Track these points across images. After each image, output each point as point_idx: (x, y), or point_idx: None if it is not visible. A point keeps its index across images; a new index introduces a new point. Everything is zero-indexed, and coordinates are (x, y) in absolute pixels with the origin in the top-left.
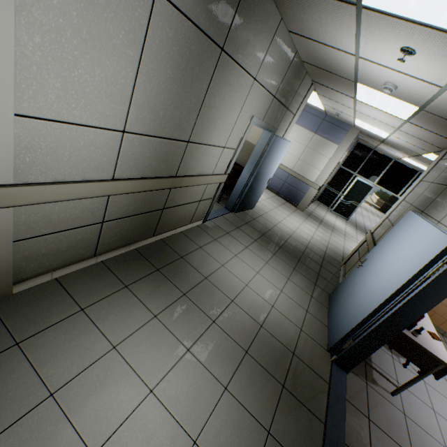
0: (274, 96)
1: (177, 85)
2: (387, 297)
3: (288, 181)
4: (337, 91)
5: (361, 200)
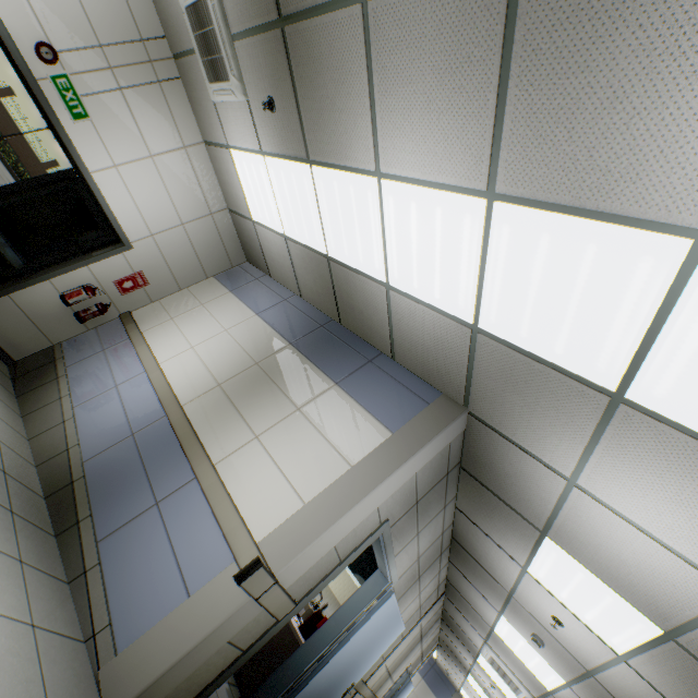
0: (422, 652)
1: (406, 651)
2: None
3: None
4: (455, 663)
5: None
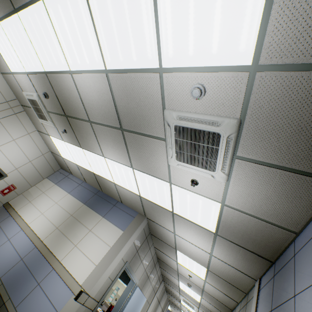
0: (162, 309)
1: (153, 310)
2: None
3: None
4: (176, 308)
5: None
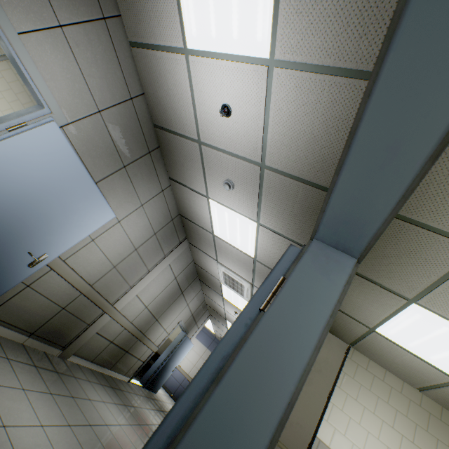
0: (192, 314)
1: (166, 298)
2: None
3: (183, 384)
4: (220, 322)
5: None
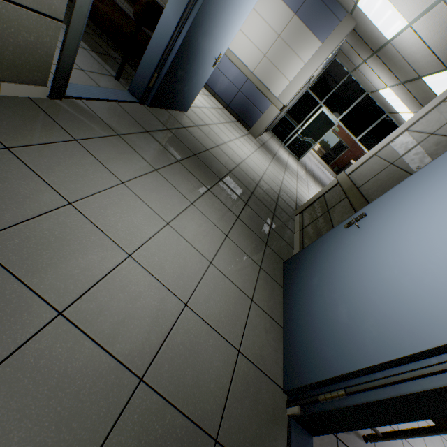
0: None
1: None
2: None
3: (244, 90)
4: None
5: (319, 138)
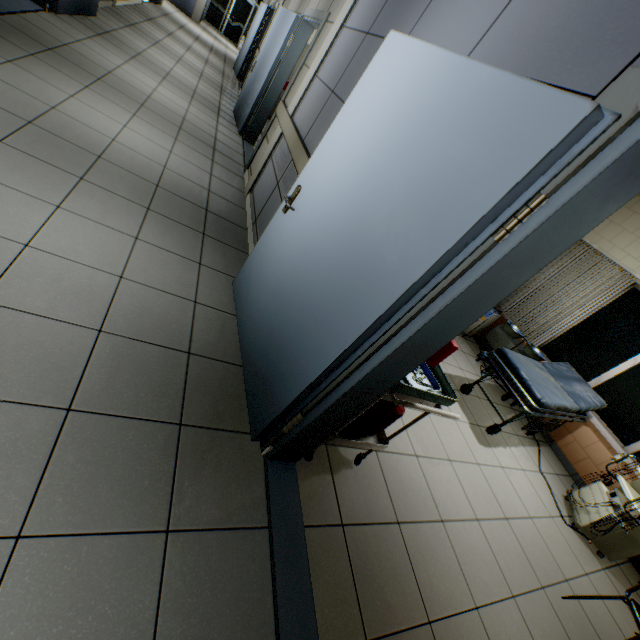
0: None
1: None
2: (253, 40)
3: None
4: None
5: (246, 22)
